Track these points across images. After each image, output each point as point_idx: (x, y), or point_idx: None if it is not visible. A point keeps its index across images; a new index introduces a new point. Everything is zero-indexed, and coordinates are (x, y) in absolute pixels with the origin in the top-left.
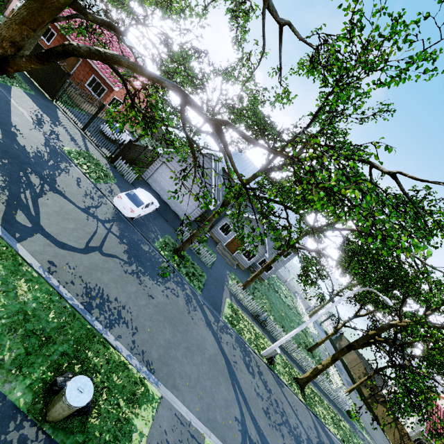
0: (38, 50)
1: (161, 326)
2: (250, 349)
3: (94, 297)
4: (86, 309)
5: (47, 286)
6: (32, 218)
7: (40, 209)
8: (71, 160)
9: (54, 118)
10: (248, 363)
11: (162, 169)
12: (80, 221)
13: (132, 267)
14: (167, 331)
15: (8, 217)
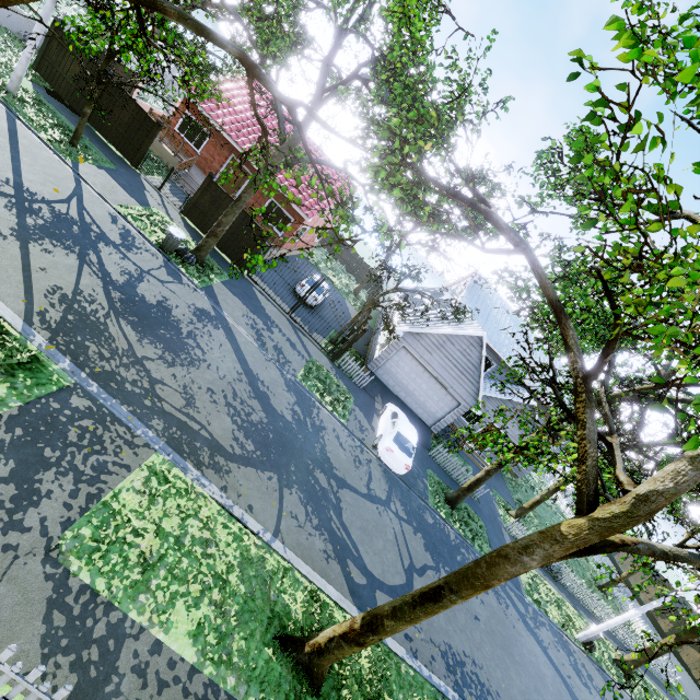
0: (220, 200)
1: (506, 668)
2: (565, 637)
3: (453, 667)
4: (460, 697)
5: (427, 685)
6: (359, 563)
7: (352, 537)
8: (312, 396)
9: (262, 314)
10: (576, 668)
11: (399, 356)
12: (379, 525)
13: (442, 573)
14: (512, 672)
15: (350, 583)
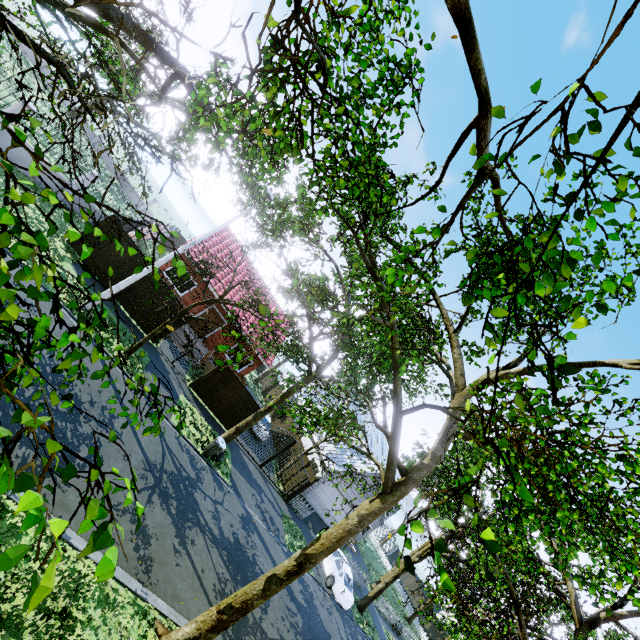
0: (229, 380)
1: None
2: None
3: None
4: None
5: None
6: None
7: None
8: None
9: (253, 481)
10: None
11: (325, 484)
12: None
13: None
14: None
15: None
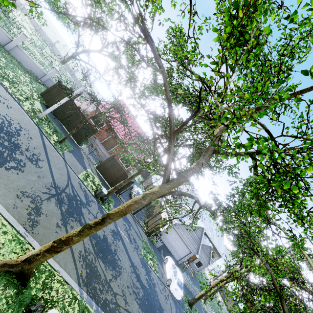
0: (115, 165)
1: None
2: None
3: None
4: None
5: None
6: None
7: None
8: (148, 264)
9: (126, 219)
10: None
11: (171, 231)
12: None
13: None
14: None
15: None
